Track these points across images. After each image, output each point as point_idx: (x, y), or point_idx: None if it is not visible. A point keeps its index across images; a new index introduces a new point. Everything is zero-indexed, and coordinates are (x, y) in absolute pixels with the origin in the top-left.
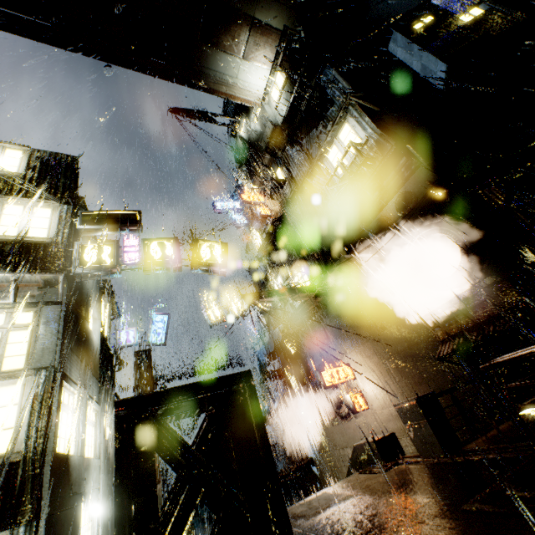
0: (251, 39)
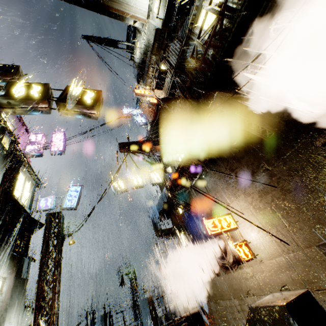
0: None
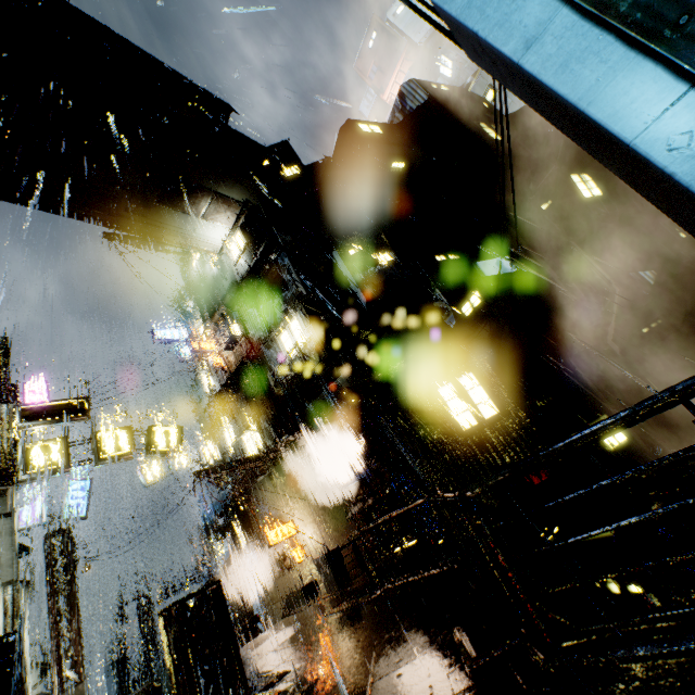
0: (212, 206)
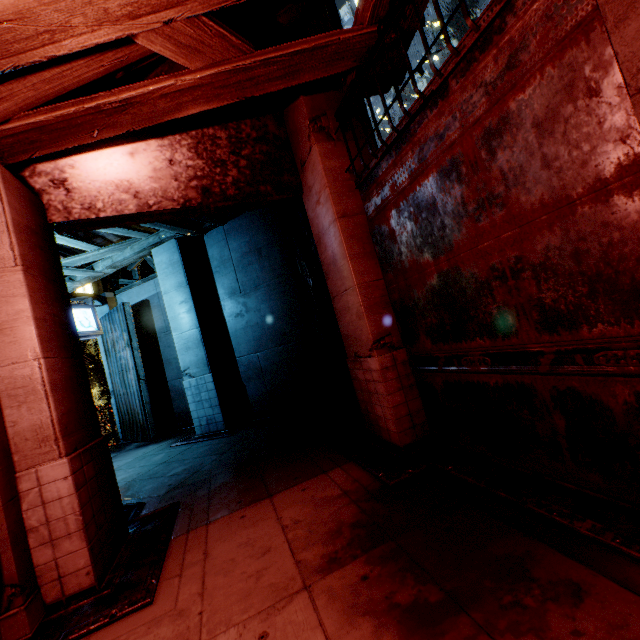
0: None
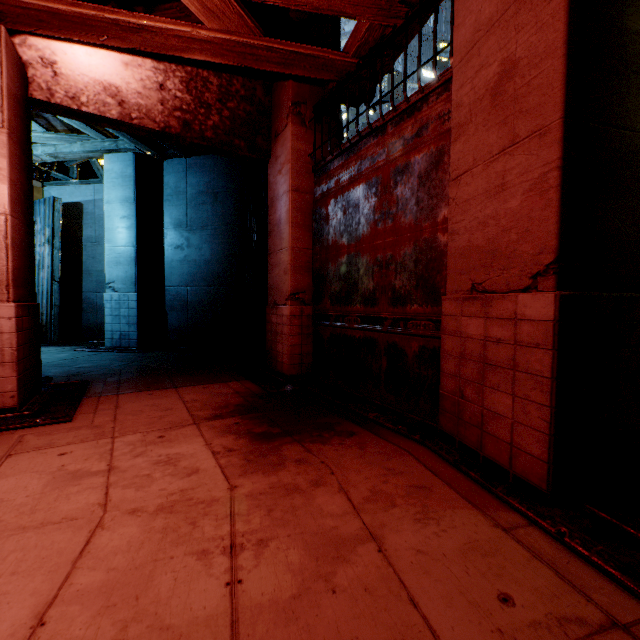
0: None
